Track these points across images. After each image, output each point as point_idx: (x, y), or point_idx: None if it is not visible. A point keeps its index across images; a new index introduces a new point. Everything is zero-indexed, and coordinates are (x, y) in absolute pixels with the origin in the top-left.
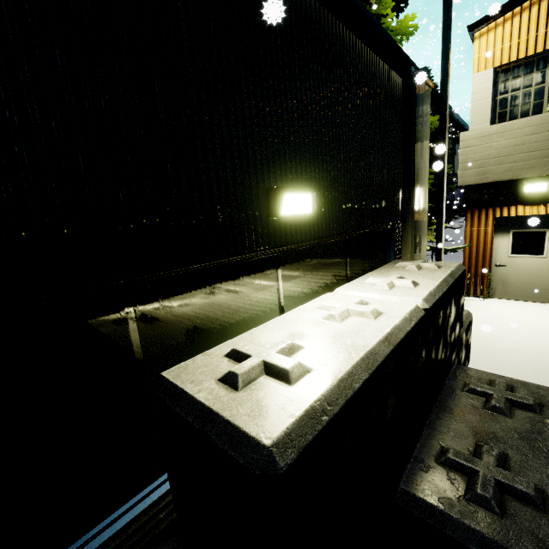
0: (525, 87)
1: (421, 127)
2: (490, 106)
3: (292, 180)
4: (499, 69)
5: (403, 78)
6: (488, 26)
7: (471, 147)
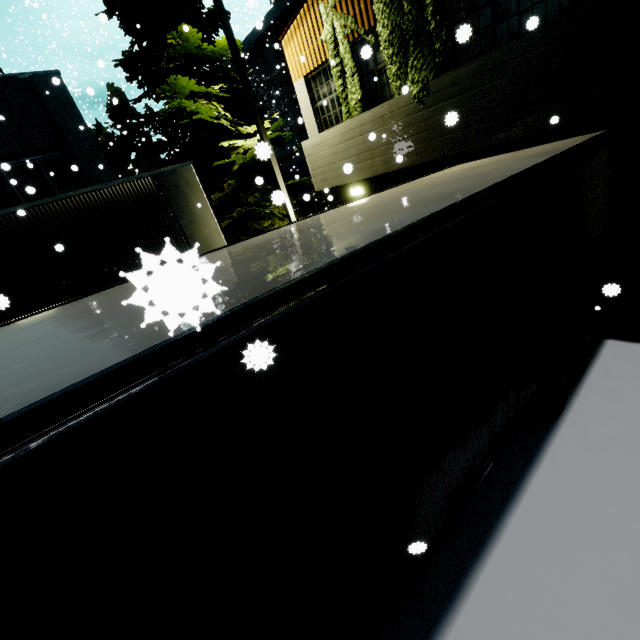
0: (330, 94)
1: (185, 202)
2: (313, 115)
3: (44, 306)
4: (310, 76)
5: (152, 176)
6: (287, 34)
7: (311, 156)
